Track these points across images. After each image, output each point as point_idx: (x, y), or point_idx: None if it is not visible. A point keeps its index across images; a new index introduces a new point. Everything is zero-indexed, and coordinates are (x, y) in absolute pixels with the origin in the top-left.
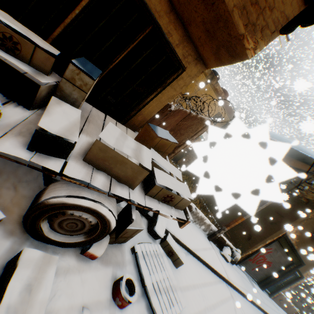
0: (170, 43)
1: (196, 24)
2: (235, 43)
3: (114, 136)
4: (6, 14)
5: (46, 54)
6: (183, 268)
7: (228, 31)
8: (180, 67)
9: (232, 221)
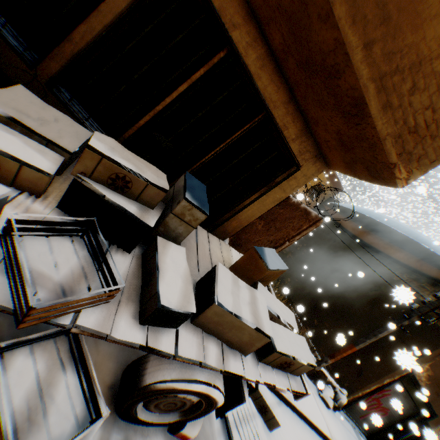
0: (283, 136)
1: (326, 129)
2: (381, 168)
3: (228, 290)
4: (116, 143)
5: (157, 190)
6: (278, 429)
7: (373, 153)
8: (293, 163)
9: (339, 350)
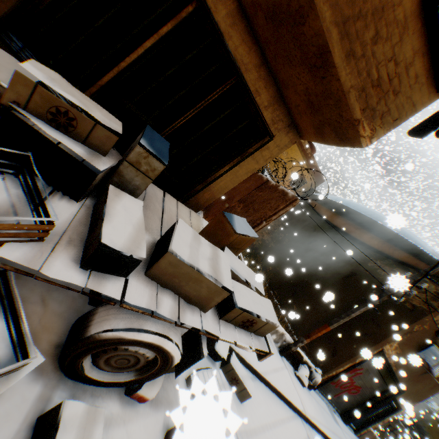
0: (256, 103)
1: (296, 90)
2: (347, 126)
3: (186, 243)
4: (60, 77)
5: (107, 132)
6: (249, 401)
7: (339, 111)
8: (266, 133)
9: (314, 331)
